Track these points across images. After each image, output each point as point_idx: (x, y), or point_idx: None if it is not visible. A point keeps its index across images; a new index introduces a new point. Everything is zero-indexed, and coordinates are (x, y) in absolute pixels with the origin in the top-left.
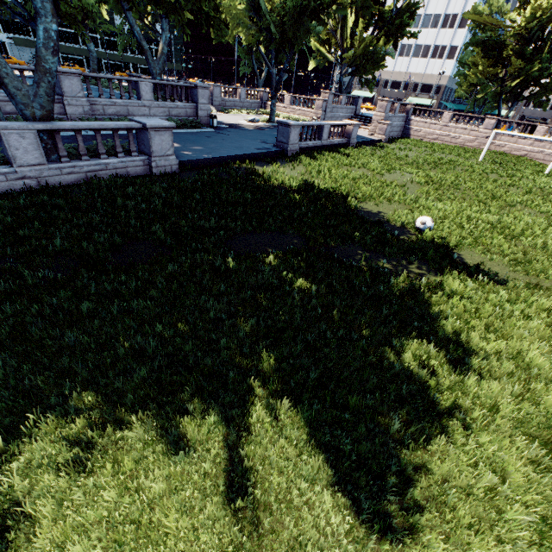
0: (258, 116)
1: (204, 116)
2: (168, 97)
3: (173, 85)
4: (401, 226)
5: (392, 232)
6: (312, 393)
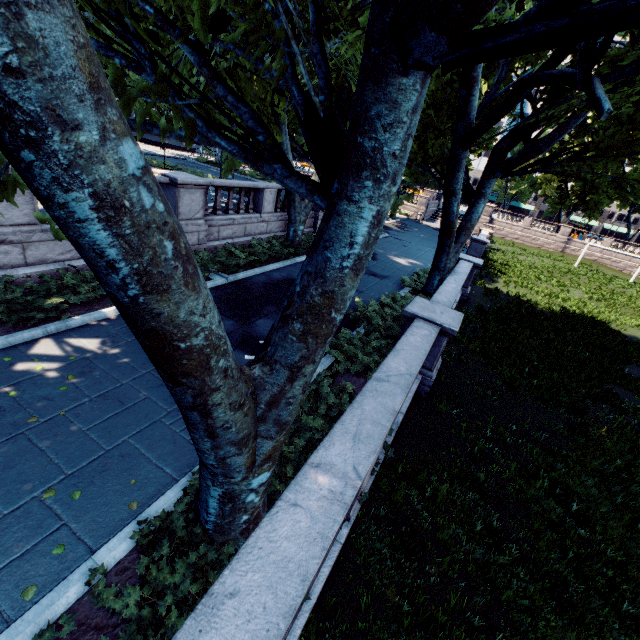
0: None
1: None
2: None
3: None
4: None
5: None
6: None
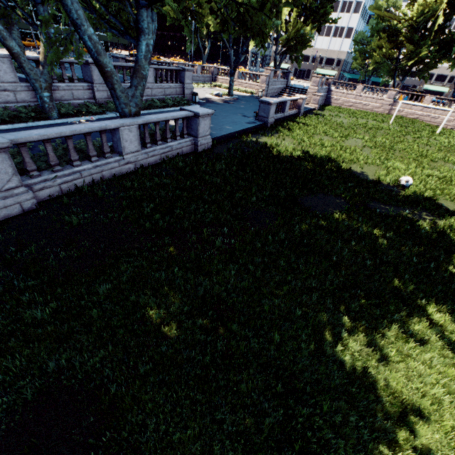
0: (212, 88)
1: (189, 94)
2: (163, 79)
3: (167, 69)
4: (388, 184)
5: (391, 189)
6: (440, 301)
